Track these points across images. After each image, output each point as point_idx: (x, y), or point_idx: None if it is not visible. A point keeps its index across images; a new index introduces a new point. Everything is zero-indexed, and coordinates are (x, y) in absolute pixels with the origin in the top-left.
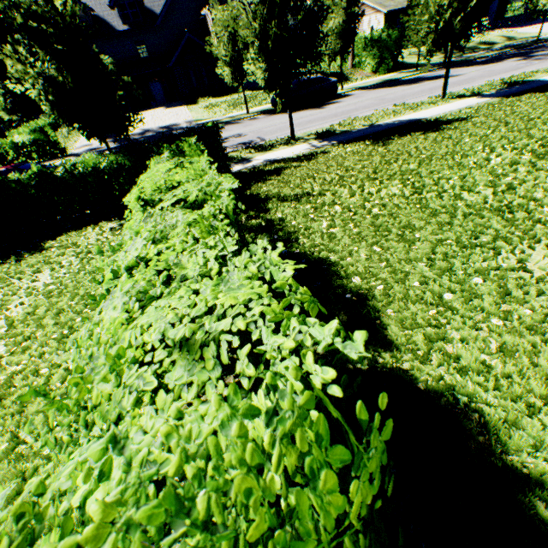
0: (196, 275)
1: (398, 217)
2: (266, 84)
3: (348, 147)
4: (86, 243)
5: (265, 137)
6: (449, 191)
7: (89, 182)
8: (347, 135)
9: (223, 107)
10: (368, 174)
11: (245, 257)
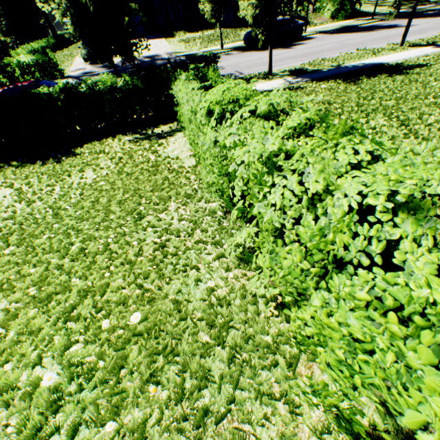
0: (344, 164)
1: (395, 143)
2: (253, 20)
3: (321, 84)
4: (113, 151)
5: (243, 71)
6: (434, 124)
7: (107, 100)
8: (318, 74)
9: (198, 42)
10: (352, 107)
11: (427, 146)
